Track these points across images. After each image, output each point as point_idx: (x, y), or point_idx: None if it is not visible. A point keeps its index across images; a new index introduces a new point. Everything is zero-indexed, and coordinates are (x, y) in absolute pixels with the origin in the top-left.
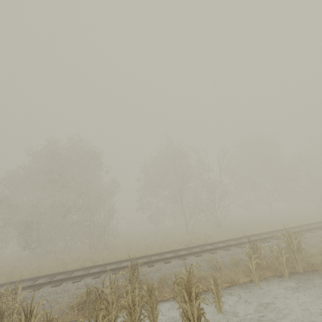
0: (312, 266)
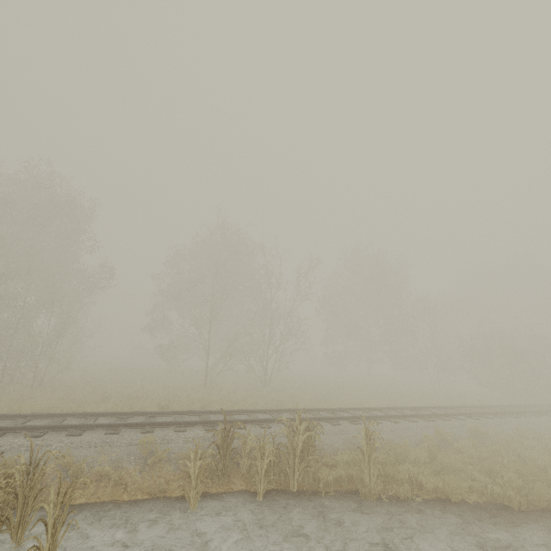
0: (318, 484)
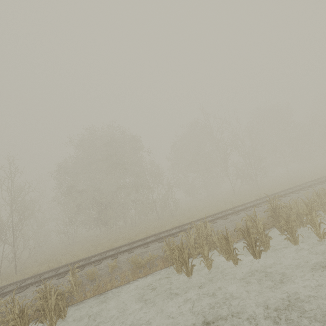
0: None
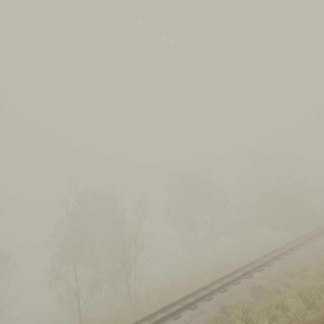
0: None
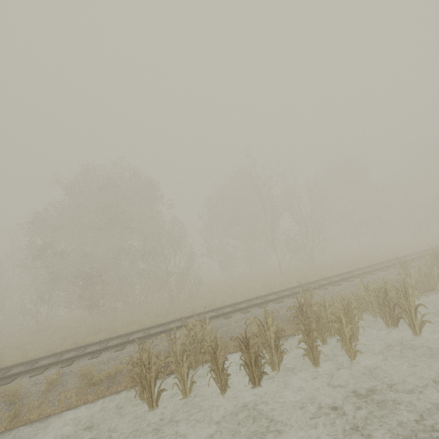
0: None
